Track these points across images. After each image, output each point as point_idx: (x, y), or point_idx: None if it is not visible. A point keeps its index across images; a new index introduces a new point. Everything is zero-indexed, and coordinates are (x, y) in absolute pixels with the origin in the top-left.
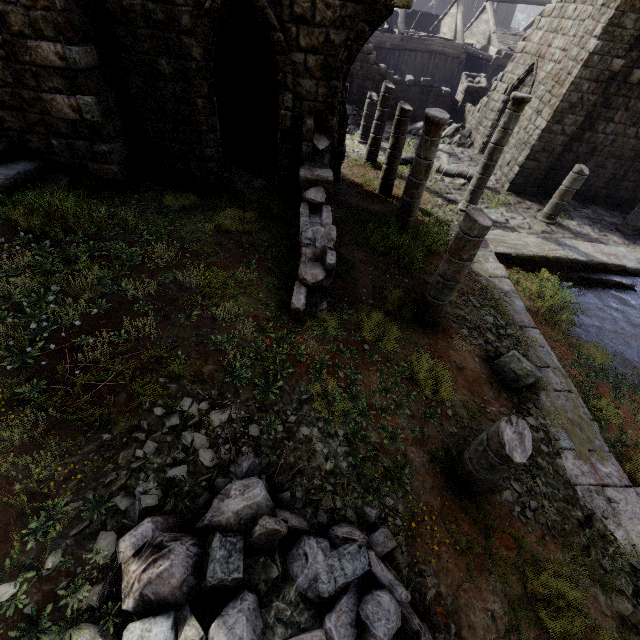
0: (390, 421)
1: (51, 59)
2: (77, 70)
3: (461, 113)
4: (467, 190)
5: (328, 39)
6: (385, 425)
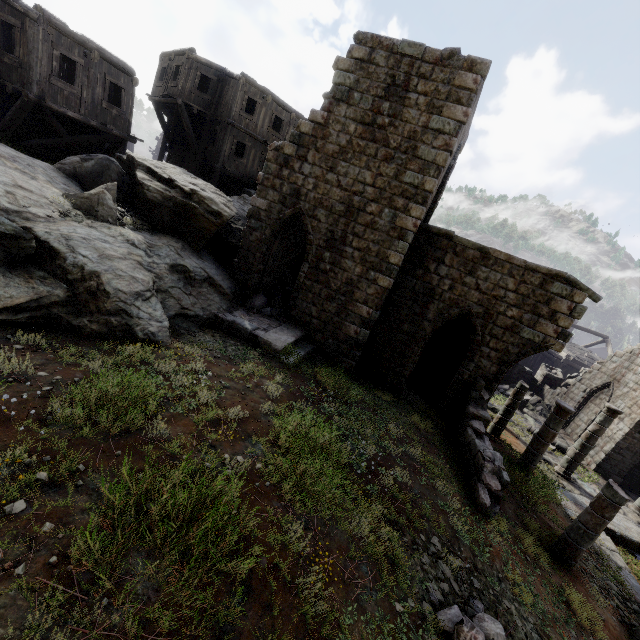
0: (562, 632)
1: (363, 312)
2: (372, 320)
3: (540, 389)
4: (564, 457)
5: (507, 348)
6: (561, 633)
